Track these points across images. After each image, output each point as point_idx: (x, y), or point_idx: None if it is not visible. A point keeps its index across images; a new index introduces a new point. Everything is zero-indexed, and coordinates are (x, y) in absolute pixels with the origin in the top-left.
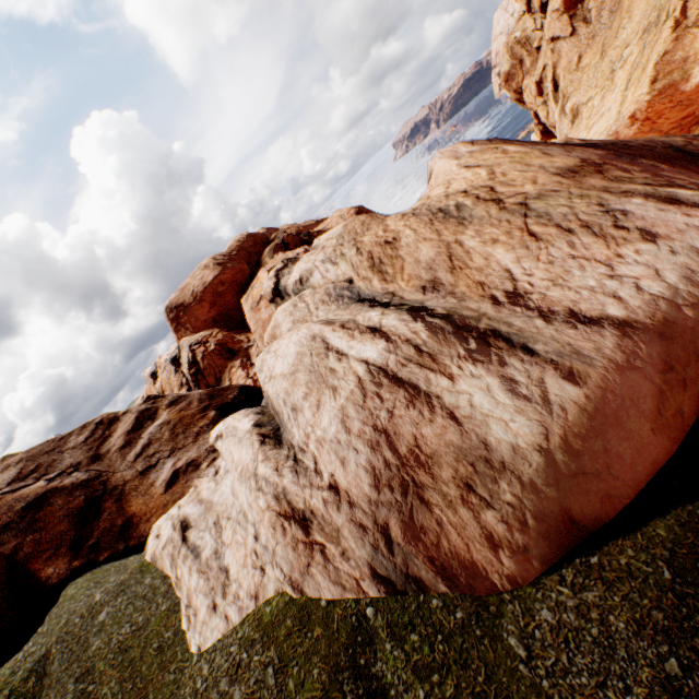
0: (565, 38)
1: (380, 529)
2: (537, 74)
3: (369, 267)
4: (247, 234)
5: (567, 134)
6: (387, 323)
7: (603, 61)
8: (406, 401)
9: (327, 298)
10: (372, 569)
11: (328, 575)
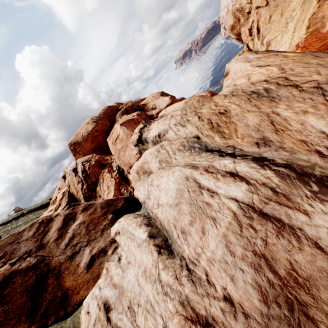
0: (263, 7)
1: None
2: (249, 25)
3: (210, 128)
4: (107, 106)
5: None
6: (240, 169)
7: (282, 18)
8: (275, 232)
9: (182, 148)
10: None
11: None
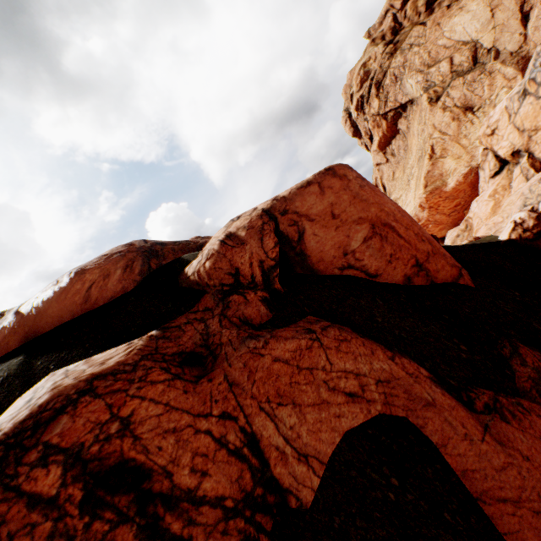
0: (383, 164)
1: None
2: (374, 182)
3: None
4: None
5: None
6: None
7: (404, 175)
8: None
9: None
10: None
11: None
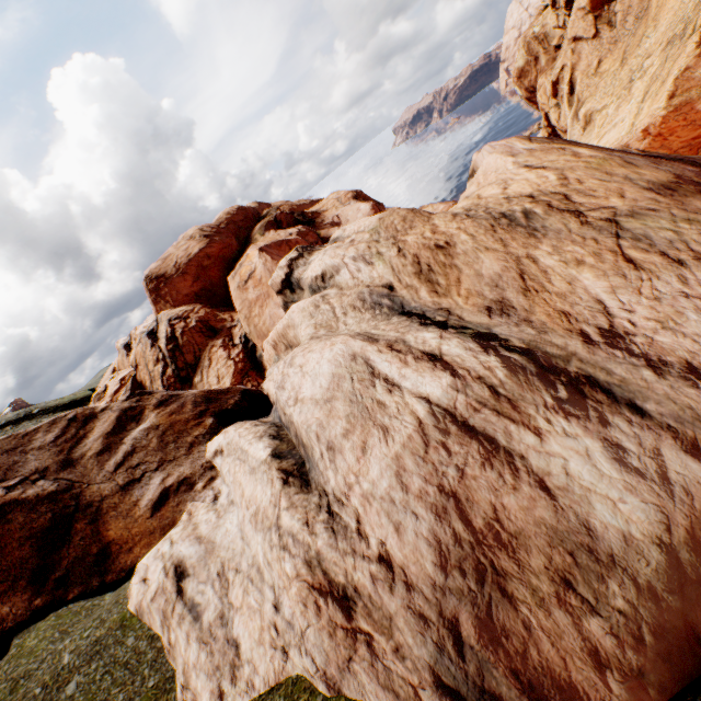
0: (587, 40)
1: (447, 623)
2: (555, 74)
3: (415, 273)
4: (238, 207)
5: (577, 141)
6: (448, 351)
7: (623, 69)
8: (481, 458)
9: (359, 304)
10: (436, 676)
11: (375, 675)
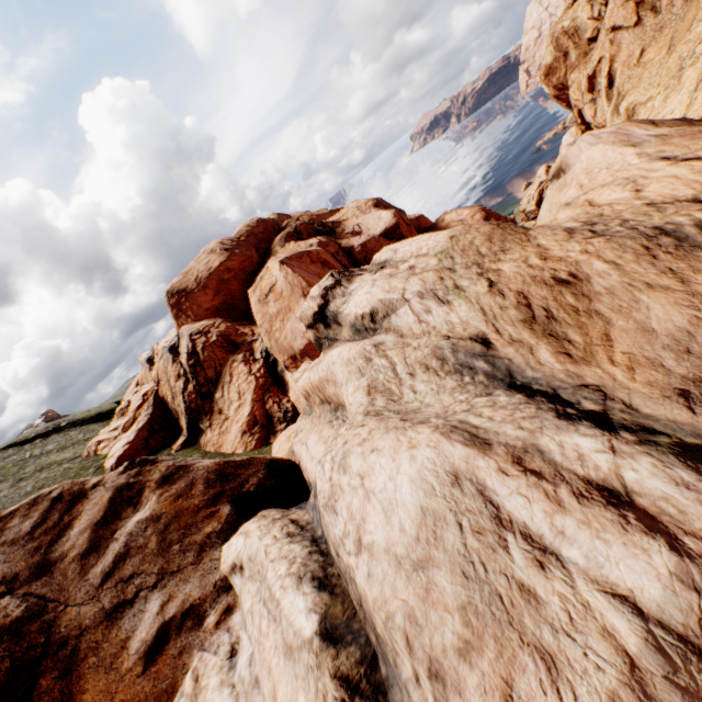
0: (628, 28)
1: None
2: (591, 67)
3: (522, 320)
4: (258, 219)
5: None
6: (640, 484)
7: (670, 57)
8: None
9: (435, 364)
10: None
11: None
